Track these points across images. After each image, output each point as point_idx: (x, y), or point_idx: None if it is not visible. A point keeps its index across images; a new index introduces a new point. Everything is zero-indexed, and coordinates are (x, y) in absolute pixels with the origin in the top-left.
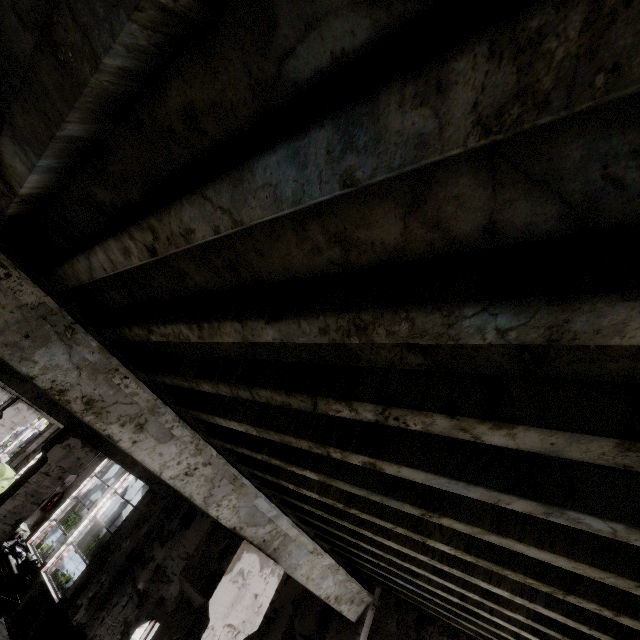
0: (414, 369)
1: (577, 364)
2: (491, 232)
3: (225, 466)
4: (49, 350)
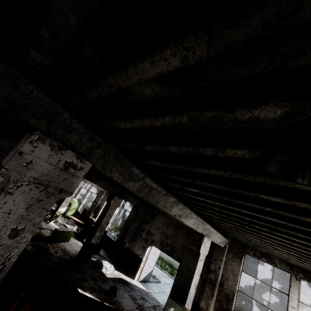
0: None
1: None
2: None
3: (202, 220)
4: (174, 208)
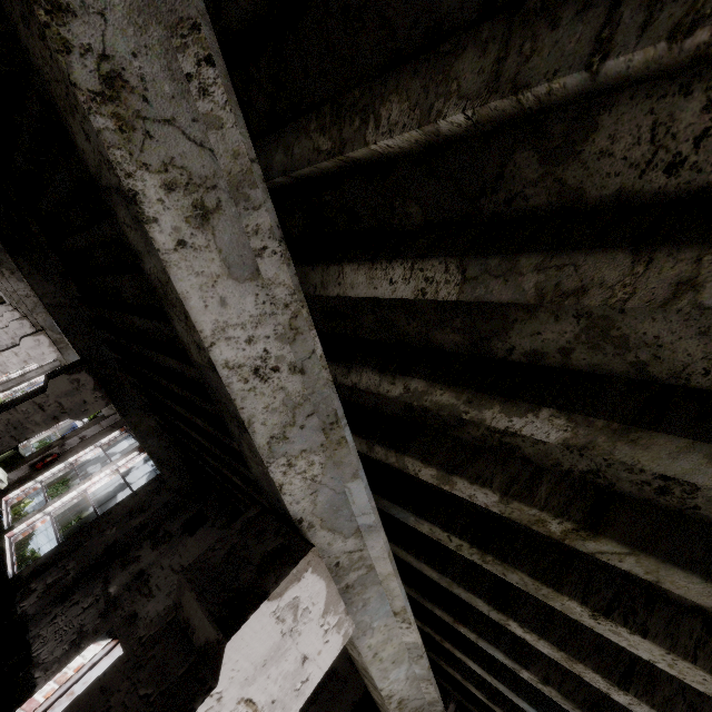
0: None
1: None
2: None
3: (327, 388)
4: None
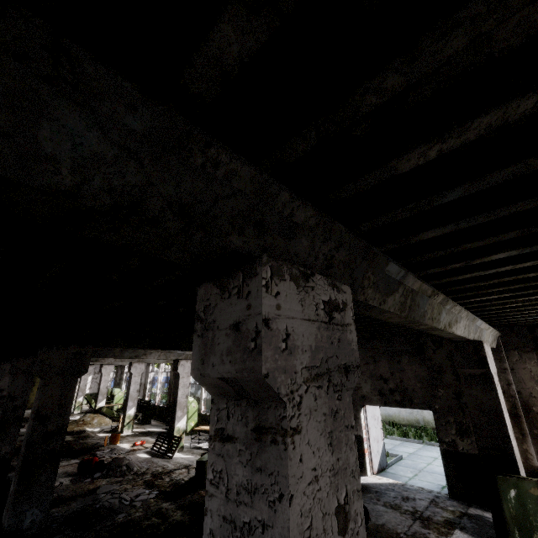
0: None
1: None
2: None
3: (472, 316)
4: (442, 314)
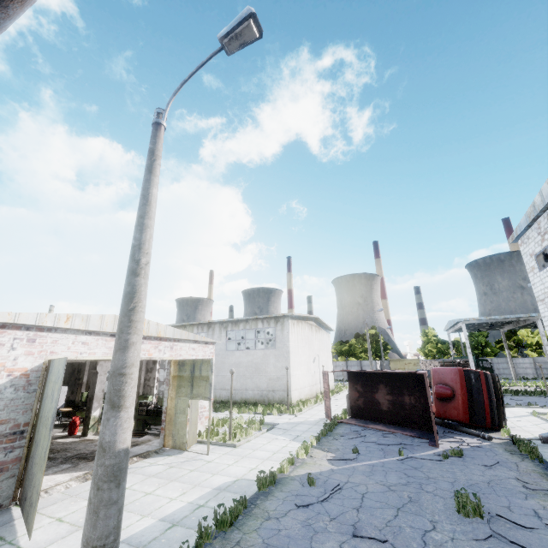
0: None
1: None
2: None
3: None
4: None
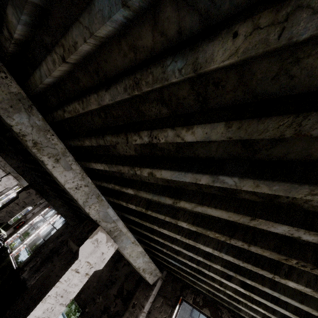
0: (165, 116)
1: (217, 99)
2: (180, 33)
3: (94, 188)
4: (20, 115)
